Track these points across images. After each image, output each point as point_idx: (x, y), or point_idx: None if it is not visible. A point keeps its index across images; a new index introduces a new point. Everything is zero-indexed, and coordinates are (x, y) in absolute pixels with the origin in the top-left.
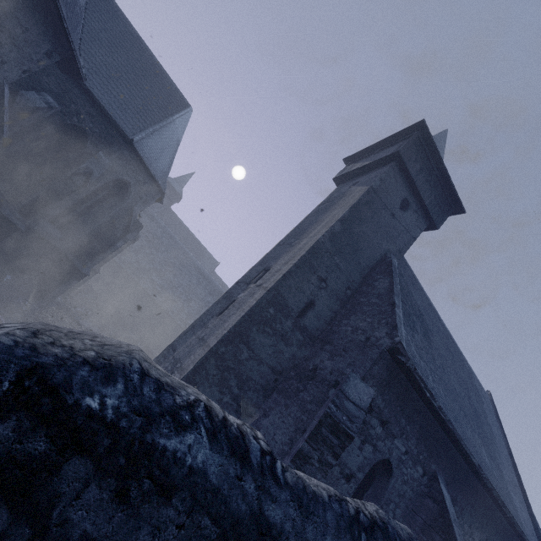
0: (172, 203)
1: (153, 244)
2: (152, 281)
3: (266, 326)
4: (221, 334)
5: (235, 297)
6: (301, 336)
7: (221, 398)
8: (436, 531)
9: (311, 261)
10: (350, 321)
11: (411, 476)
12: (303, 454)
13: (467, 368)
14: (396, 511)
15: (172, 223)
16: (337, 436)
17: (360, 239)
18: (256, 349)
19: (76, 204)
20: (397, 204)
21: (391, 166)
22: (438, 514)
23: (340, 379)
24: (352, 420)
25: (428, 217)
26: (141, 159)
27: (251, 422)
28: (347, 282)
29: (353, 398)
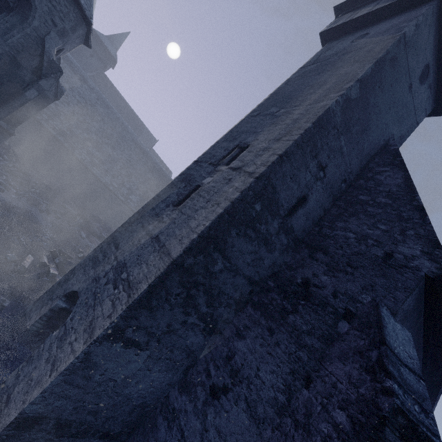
0: (106, 67)
1: (87, 111)
2: (89, 152)
3: (249, 228)
4: (187, 238)
5: (198, 182)
6: (285, 239)
7: (185, 320)
8: None
9: (315, 139)
10: (350, 225)
11: None
12: None
13: None
14: None
15: (107, 92)
16: None
17: (372, 115)
18: (233, 258)
19: None
20: (419, 70)
21: (432, 7)
22: None
23: (353, 308)
24: (423, 408)
25: (437, 98)
26: None
27: (220, 340)
28: (344, 173)
29: (404, 357)
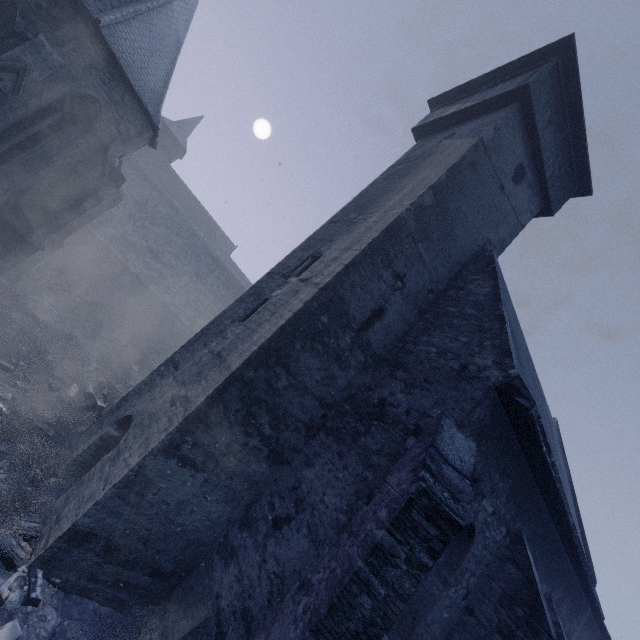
0: (173, 158)
1: (146, 214)
2: (146, 264)
3: (316, 342)
4: (247, 351)
5: (267, 296)
6: (362, 356)
7: (246, 442)
8: (519, 604)
9: (386, 248)
10: (433, 339)
11: (493, 539)
12: (384, 550)
13: (542, 395)
14: (471, 580)
15: (172, 187)
16: (436, 524)
17: (455, 220)
18: (299, 374)
19: (9, 129)
20: (510, 171)
21: (512, 110)
22: (522, 584)
23: (423, 423)
24: (455, 497)
25: (544, 197)
26: (116, 61)
27: (288, 471)
28: (430, 283)
29: (452, 459)
